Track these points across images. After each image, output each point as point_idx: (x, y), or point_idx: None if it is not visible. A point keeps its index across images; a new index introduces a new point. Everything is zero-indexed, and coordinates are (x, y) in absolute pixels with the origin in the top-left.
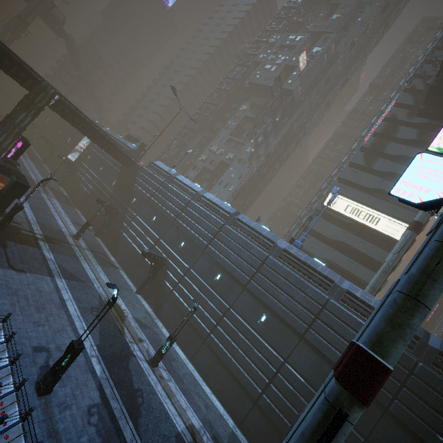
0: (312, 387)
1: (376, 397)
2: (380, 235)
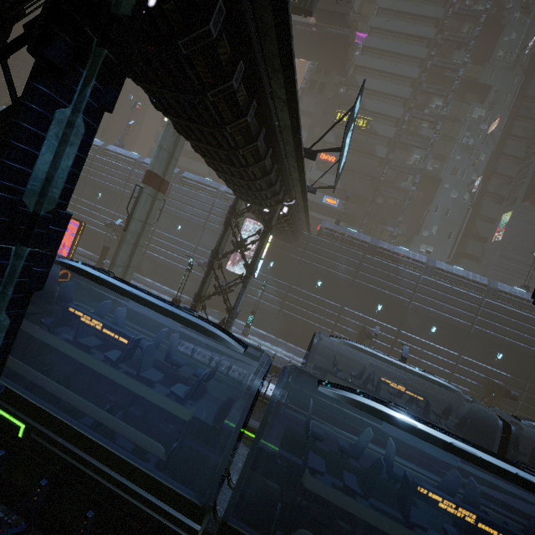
0: None
1: None
2: None
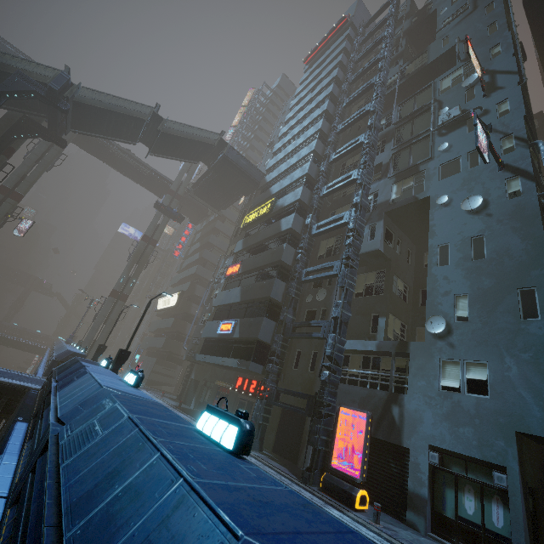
0: None
1: None
2: (172, 309)
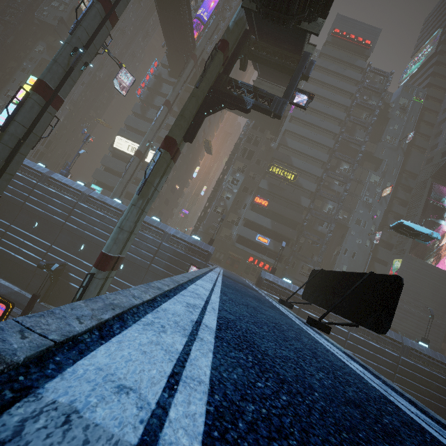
0: (70, 253)
1: (99, 245)
2: None
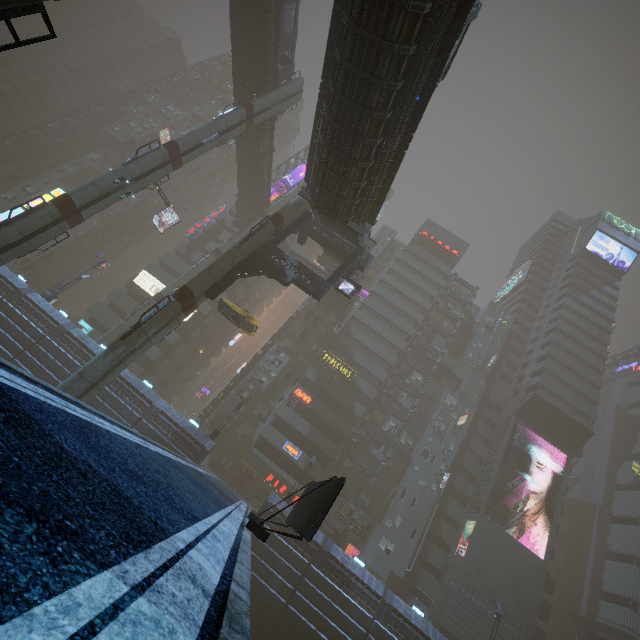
0: None
1: None
2: None
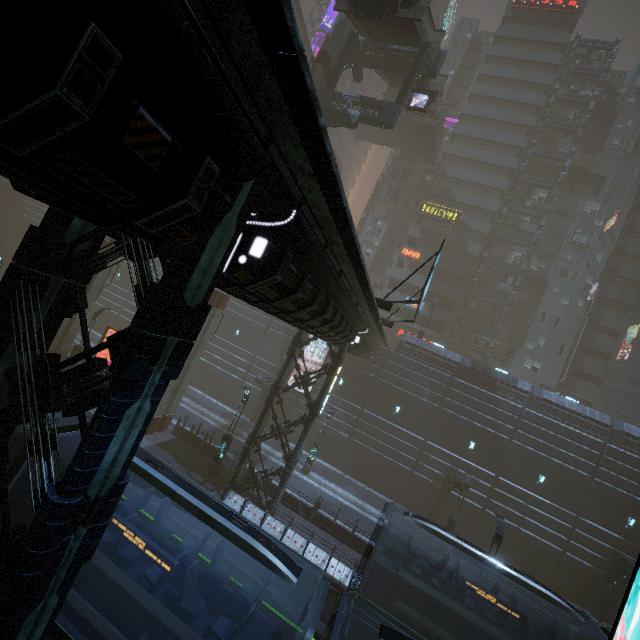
0: None
1: None
2: None
